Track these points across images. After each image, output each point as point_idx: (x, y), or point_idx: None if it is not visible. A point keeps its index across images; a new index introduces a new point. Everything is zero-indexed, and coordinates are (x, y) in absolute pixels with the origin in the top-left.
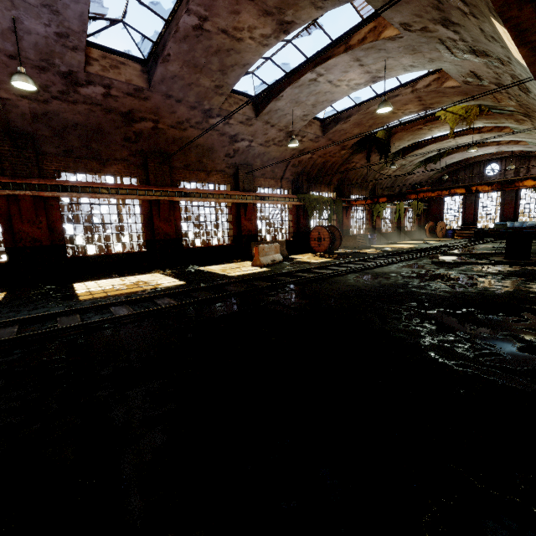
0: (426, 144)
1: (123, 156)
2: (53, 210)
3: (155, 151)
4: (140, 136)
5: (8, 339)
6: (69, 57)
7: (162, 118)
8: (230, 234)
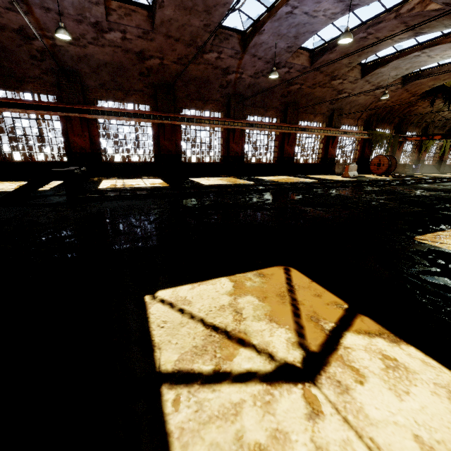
0: None
1: (276, 105)
2: (242, 137)
3: (292, 102)
4: (289, 93)
5: (302, 187)
6: (284, 56)
7: (306, 82)
8: (318, 156)
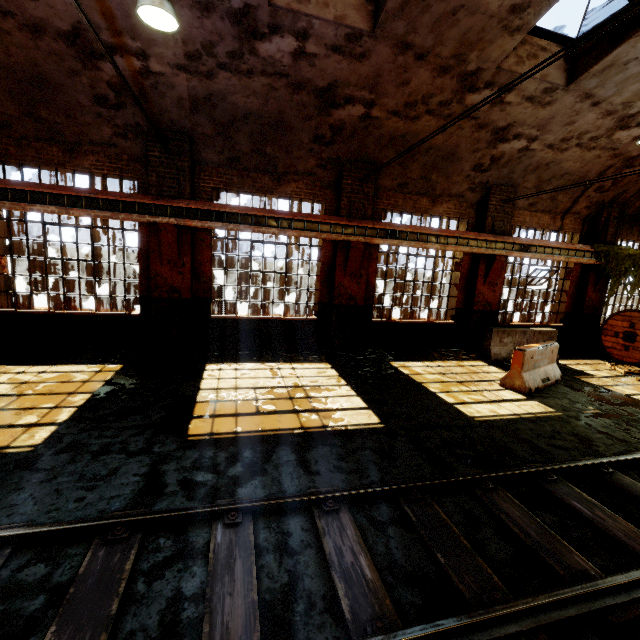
0: None
1: (308, 167)
2: (202, 247)
3: (357, 159)
4: (338, 132)
5: None
6: None
7: (380, 97)
8: (450, 304)
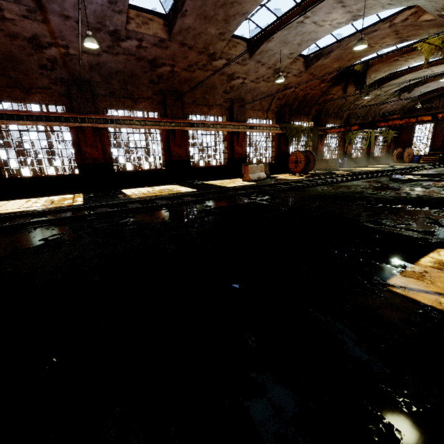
0: (402, 74)
1: (148, 95)
2: (104, 138)
3: (171, 90)
4: (161, 78)
5: (109, 211)
6: (115, 19)
7: (177, 63)
8: (225, 157)
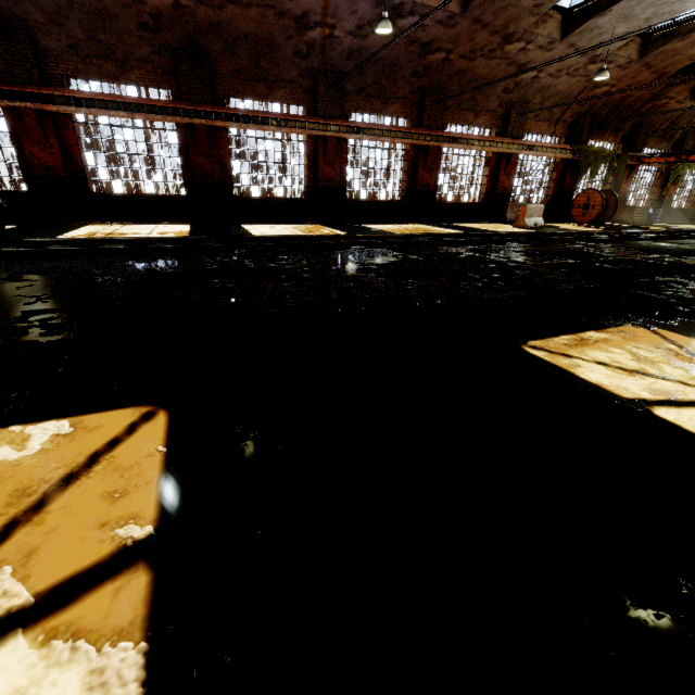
0: None
1: (404, 93)
2: (342, 152)
3: (434, 87)
4: (427, 69)
5: (416, 241)
6: None
7: (457, 47)
8: (481, 191)
